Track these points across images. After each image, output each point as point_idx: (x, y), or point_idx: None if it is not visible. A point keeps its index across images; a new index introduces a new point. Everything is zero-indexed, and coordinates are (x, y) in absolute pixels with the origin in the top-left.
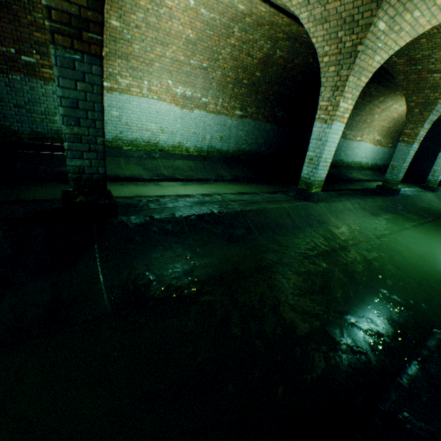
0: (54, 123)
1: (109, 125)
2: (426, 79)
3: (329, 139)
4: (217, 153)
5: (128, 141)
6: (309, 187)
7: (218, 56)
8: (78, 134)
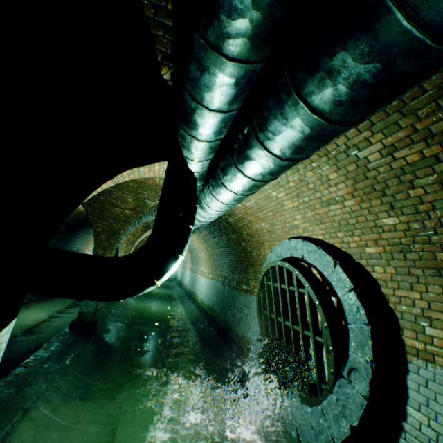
0: None
1: None
2: None
3: None
4: None
5: None
6: None
7: None
8: None
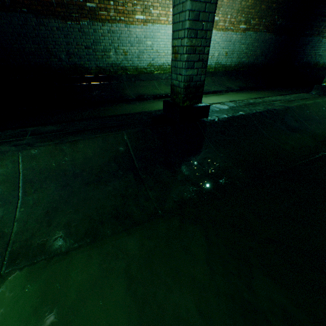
0: (109, 58)
1: (144, 54)
2: None
3: None
4: (222, 68)
5: (157, 66)
6: None
7: None
8: (194, 45)
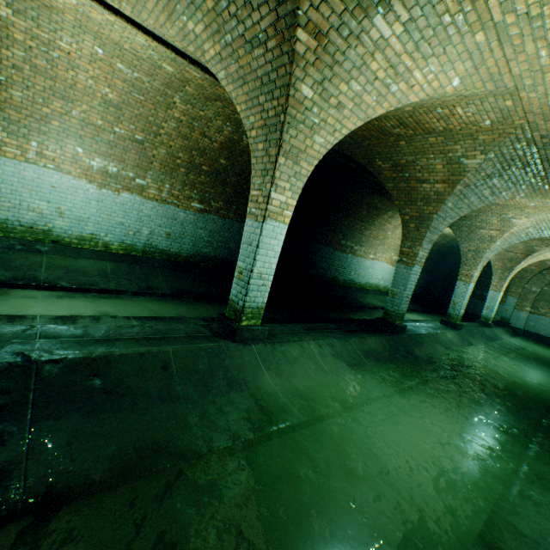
0: None
1: None
2: (416, 189)
3: (261, 244)
4: (161, 254)
5: None
6: (237, 317)
7: (158, 129)
8: None
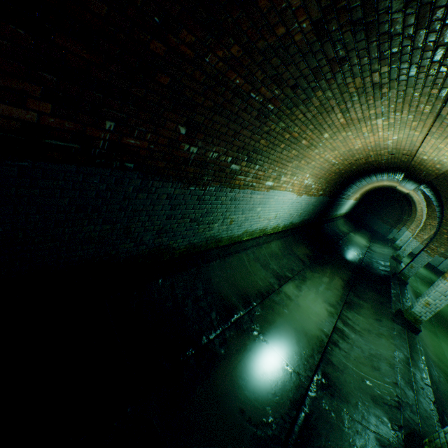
0: (211, 230)
1: (248, 220)
2: None
3: None
4: (291, 226)
5: (250, 232)
6: (417, 322)
7: (350, 157)
8: None
